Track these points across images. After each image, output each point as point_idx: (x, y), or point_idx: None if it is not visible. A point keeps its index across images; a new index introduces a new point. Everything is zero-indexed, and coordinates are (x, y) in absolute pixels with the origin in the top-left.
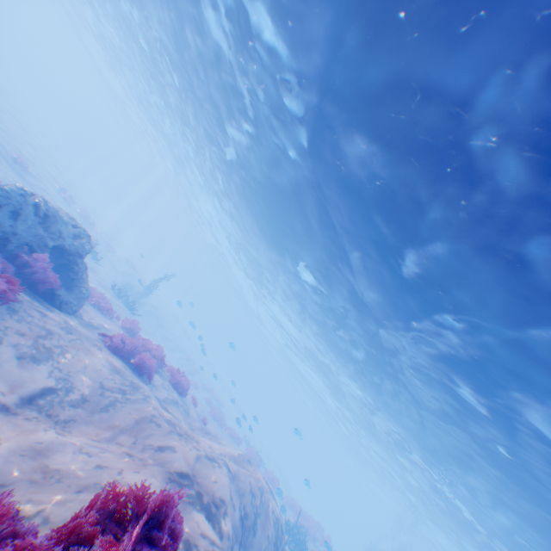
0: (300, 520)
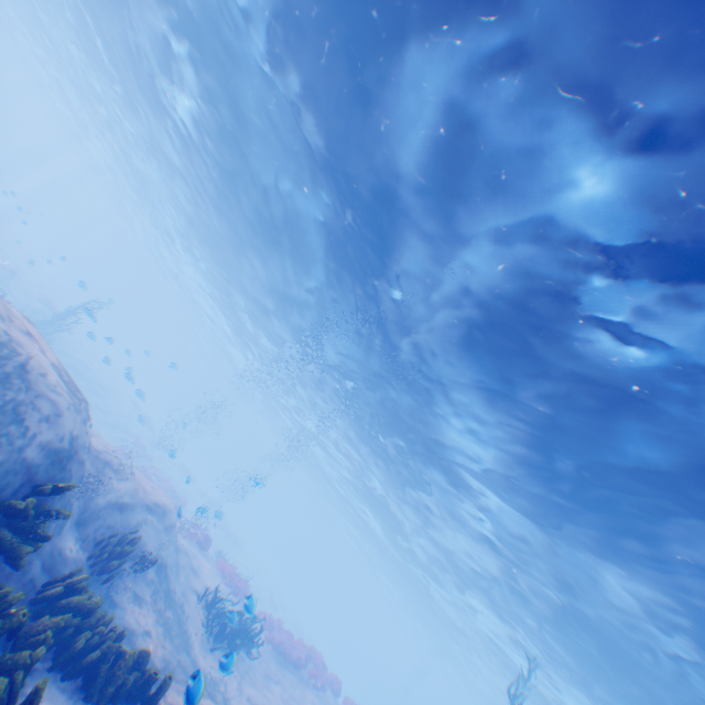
0: (275, 637)
